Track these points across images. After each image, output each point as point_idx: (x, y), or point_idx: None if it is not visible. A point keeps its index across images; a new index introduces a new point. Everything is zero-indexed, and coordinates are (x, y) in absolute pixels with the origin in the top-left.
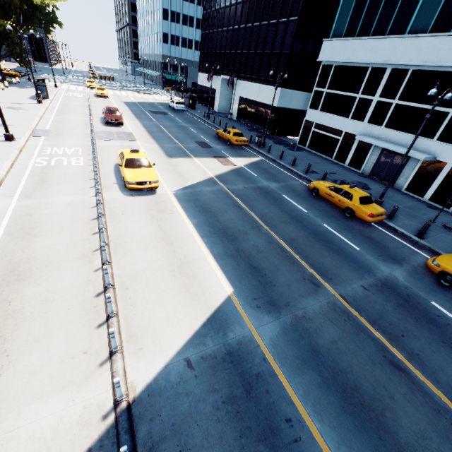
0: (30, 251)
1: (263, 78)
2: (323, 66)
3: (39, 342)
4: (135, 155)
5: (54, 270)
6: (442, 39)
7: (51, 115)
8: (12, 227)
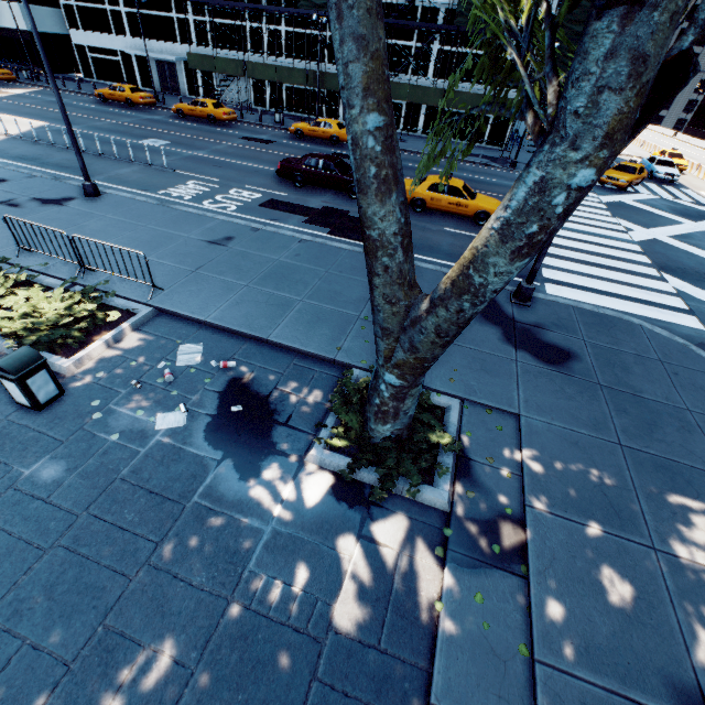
0: None
1: None
2: None
3: None
4: None
5: None
6: None
7: None
8: None
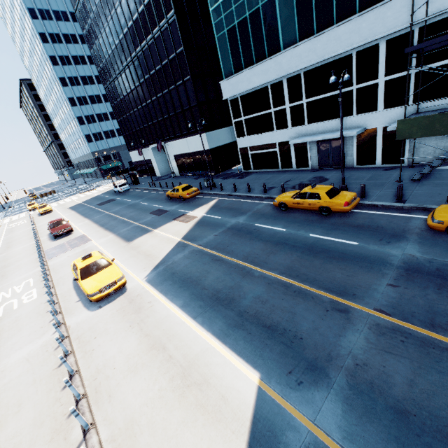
0: None
1: (186, 132)
2: (230, 101)
3: None
4: (89, 260)
5: None
6: (312, 42)
7: None
8: None
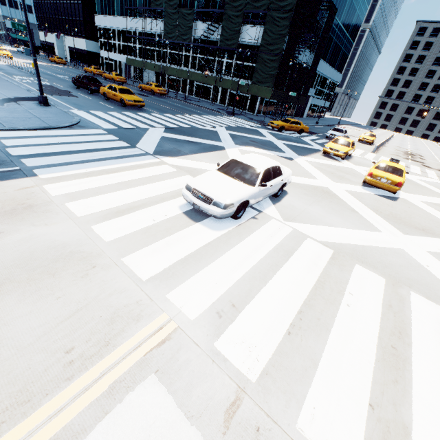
0: None
1: (76, 34)
2: (99, 28)
3: None
4: (0, 47)
5: None
6: (122, 19)
7: None
8: None
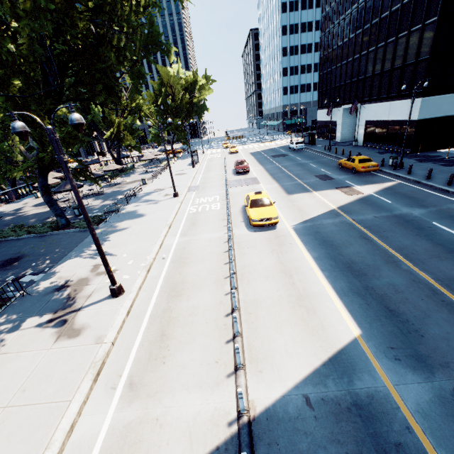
0: (184, 275)
1: (394, 95)
2: None
3: (187, 344)
4: (258, 196)
5: (198, 291)
6: None
7: (199, 174)
8: (175, 257)
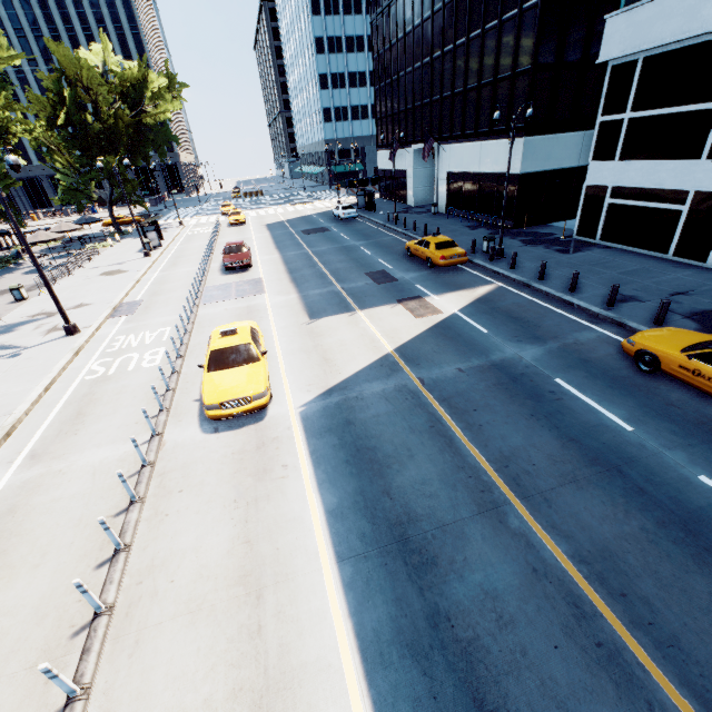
0: None
1: (485, 130)
2: (612, 68)
3: None
4: (229, 341)
5: None
6: None
7: (154, 273)
8: None
